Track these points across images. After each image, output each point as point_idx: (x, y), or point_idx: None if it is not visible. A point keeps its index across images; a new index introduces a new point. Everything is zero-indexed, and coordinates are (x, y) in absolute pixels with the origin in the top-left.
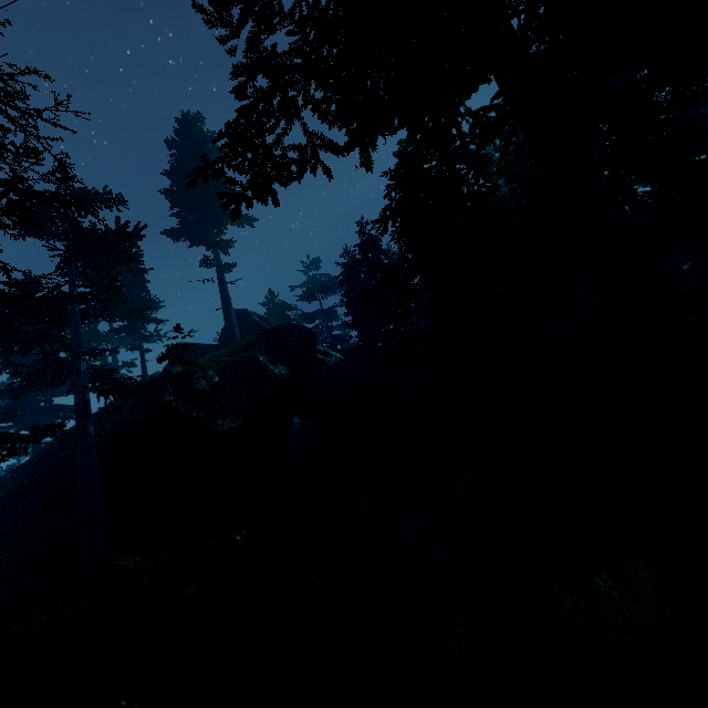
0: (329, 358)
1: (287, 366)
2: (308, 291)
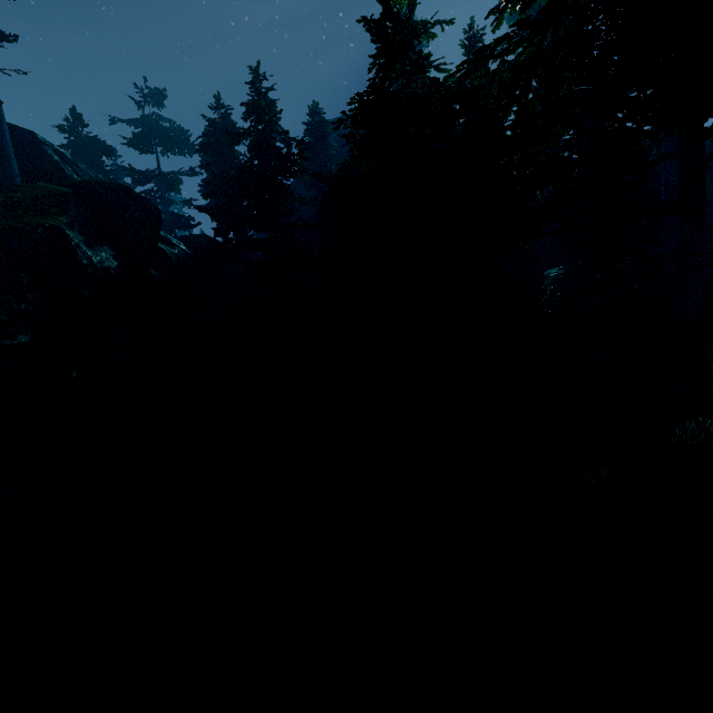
0: (171, 250)
1: (113, 255)
2: (141, 135)
